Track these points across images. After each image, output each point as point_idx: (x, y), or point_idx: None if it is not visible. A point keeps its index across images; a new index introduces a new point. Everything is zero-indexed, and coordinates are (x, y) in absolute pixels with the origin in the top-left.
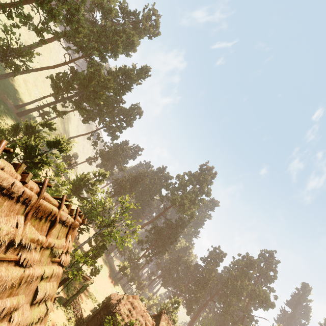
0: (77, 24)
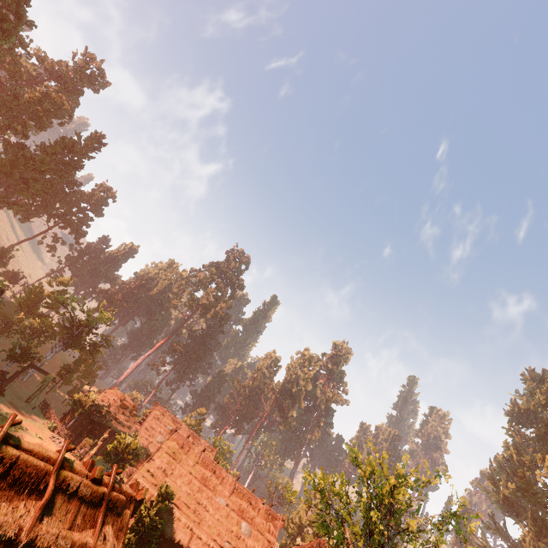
0: None
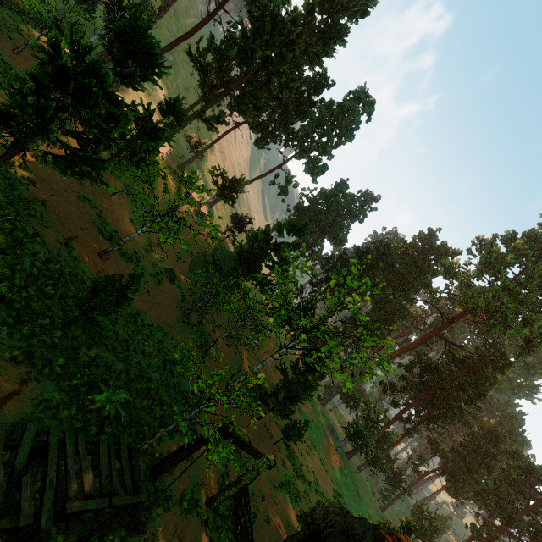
0: None
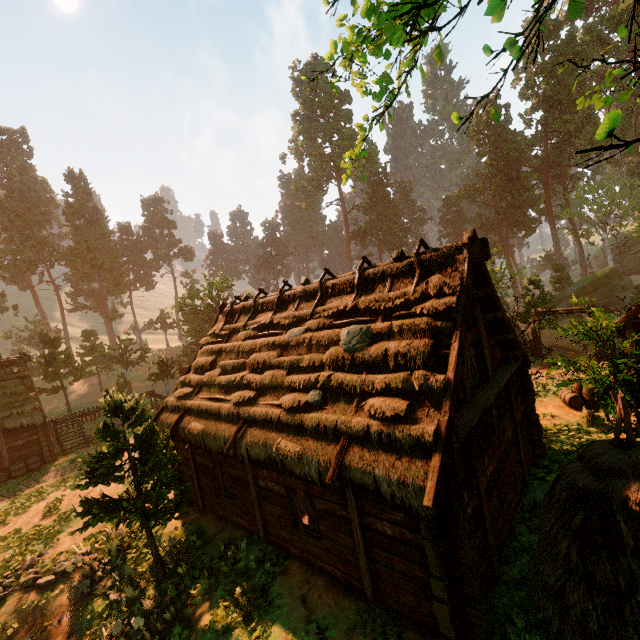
0: None
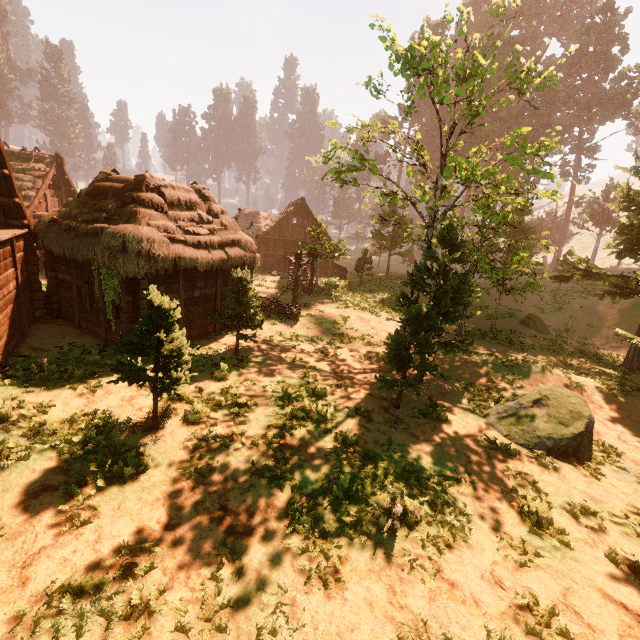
0: (577, 109)
